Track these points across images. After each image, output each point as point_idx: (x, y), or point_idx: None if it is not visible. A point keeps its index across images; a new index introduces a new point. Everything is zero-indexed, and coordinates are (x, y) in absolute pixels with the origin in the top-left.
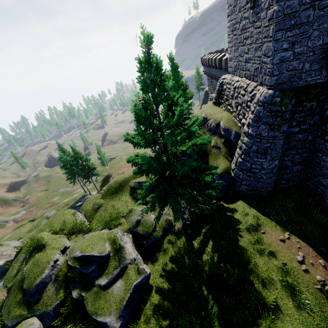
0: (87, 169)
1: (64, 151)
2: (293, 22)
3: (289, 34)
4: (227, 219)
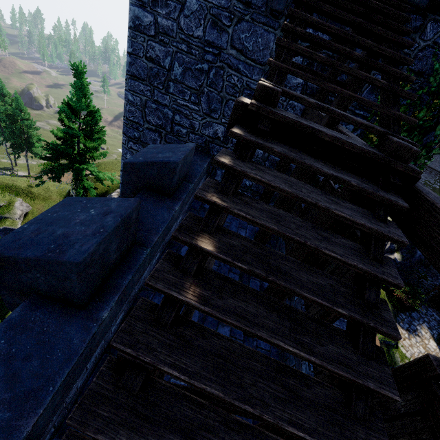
0: (25, 138)
1: (7, 95)
2: (137, 134)
3: (133, 145)
4: (0, 310)
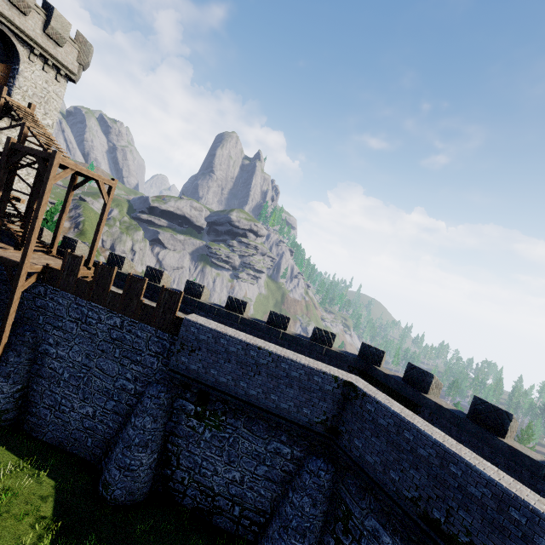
0: None
1: None
2: None
3: None
4: None
